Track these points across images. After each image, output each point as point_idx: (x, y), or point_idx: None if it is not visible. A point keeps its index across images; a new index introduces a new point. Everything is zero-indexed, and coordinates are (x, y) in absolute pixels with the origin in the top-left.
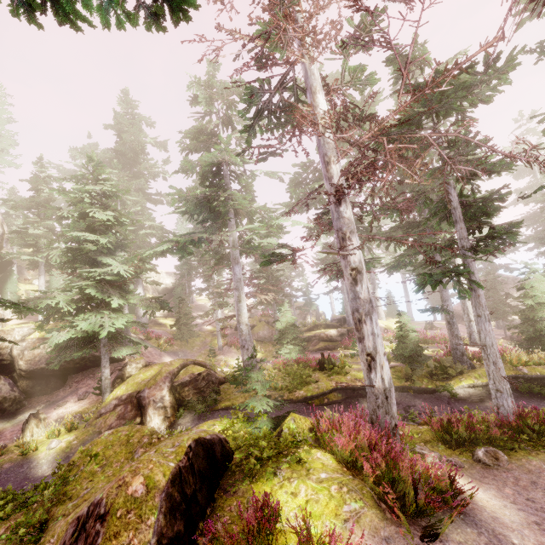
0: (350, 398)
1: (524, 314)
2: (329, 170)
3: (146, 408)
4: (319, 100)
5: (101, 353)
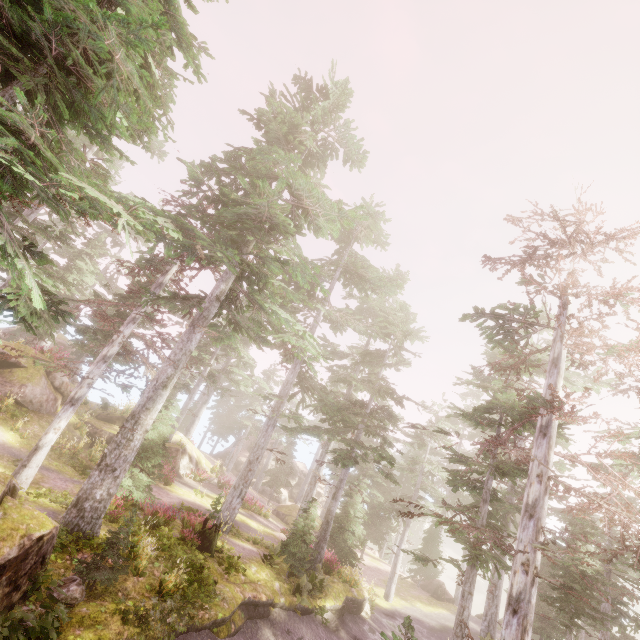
0: (250, 621)
1: (339, 519)
2: (550, 455)
3: None
4: (561, 387)
5: None
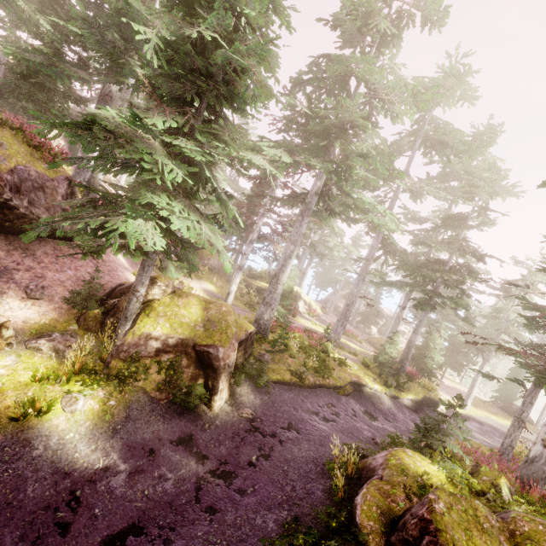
0: (356, 392)
1: (420, 348)
2: None
3: (220, 372)
4: None
5: (146, 263)
